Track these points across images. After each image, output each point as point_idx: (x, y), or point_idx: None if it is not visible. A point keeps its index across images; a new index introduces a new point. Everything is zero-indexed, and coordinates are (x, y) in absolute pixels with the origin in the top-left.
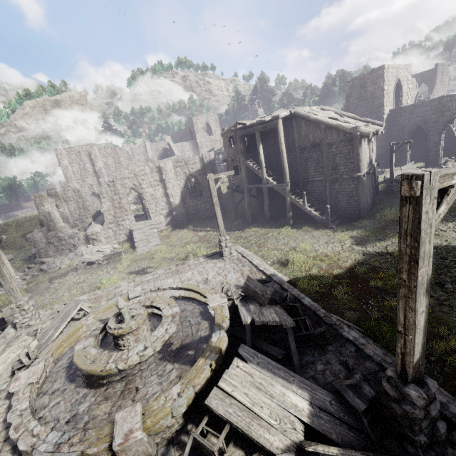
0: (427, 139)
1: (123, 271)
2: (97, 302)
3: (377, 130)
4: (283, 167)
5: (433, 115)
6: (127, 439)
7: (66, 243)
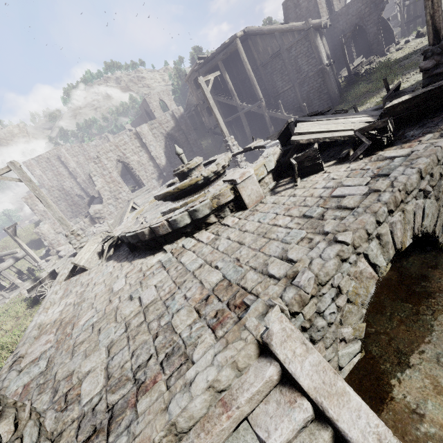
0: (367, 33)
1: None
2: None
3: (325, 23)
4: (254, 85)
5: (366, 9)
6: (244, 173)
7: None
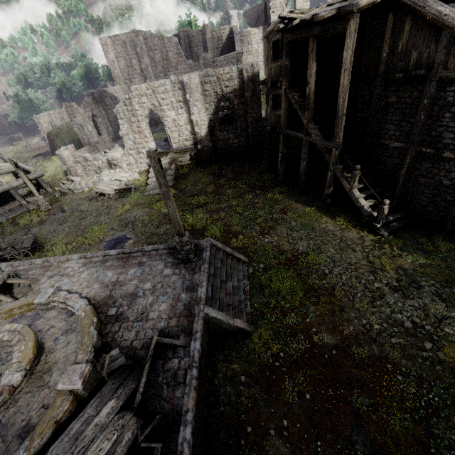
0: None
1: (119, 217)
2: (41, 275)
3: None
4: (337, 116)
5: None
6: None
7: (92, 164)
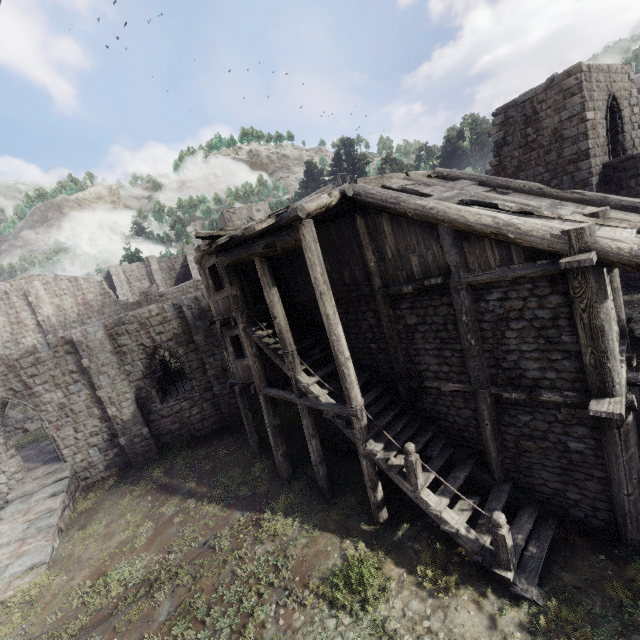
0: None
1: None
2: None
3: None
4: (337, 363)
5: None
6: None
7: None
